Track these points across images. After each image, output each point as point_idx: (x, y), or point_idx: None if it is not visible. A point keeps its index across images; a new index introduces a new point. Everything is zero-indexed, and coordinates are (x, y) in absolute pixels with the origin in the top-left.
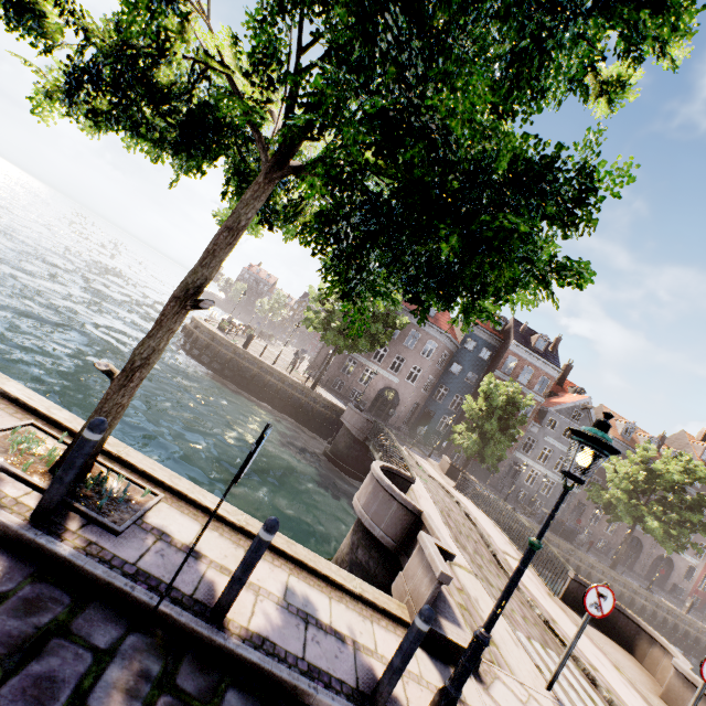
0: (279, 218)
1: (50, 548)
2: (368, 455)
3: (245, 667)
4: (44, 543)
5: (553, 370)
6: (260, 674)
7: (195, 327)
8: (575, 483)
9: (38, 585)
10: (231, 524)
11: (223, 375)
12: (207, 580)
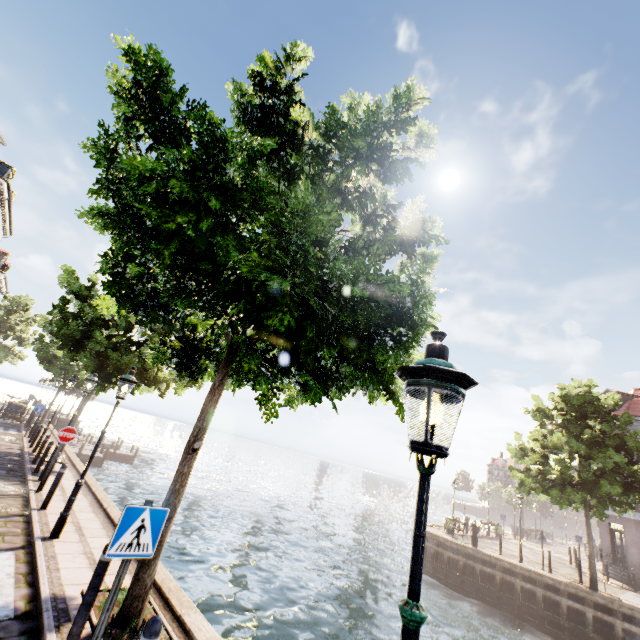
0: (233, 369)
1: None
2: None
3: None
4: None
5: None
6: None
7: None
8: (436, 458)
9: None
10: None
11: (465, 591)
12: None
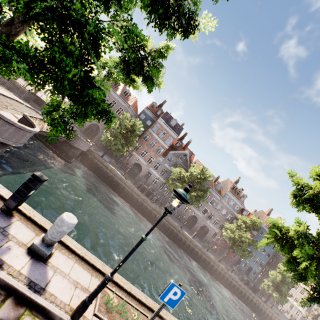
0: None
1: None
2: None
3: None
4: None
5: (175, 135)
6: None
7: None
8: None
9: None
10: None
11: None
12: None
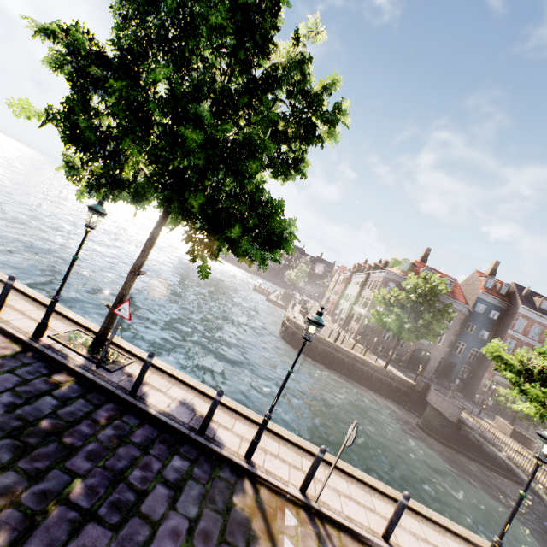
0: None
1: None
2: (461, 432)
3: None
4: None
5: None
6: None
7: (297, 328)
8: None
9: None
10: None
11: (323, 363)
12: None
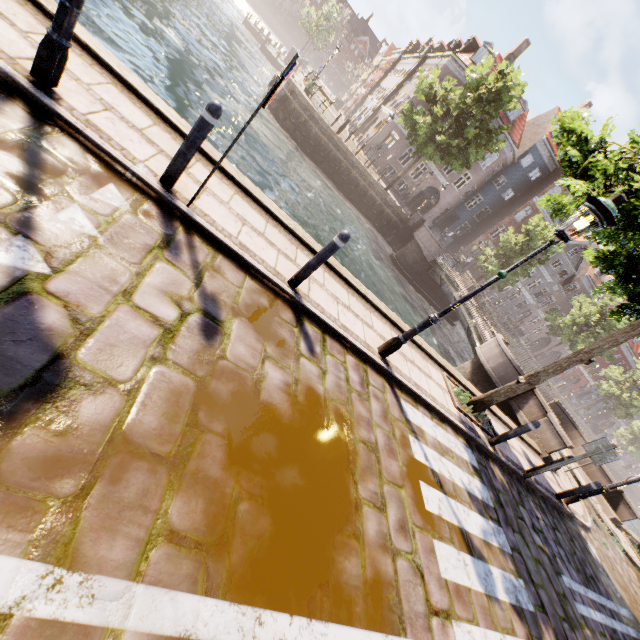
0: None
1: (501, 459)
2: (429, 272)
3: (536, 491)
4: (500, 458)
5: None
6: (540, 493)
7: (290, 92)
8: None
9: (505, 474)
10: (497, 416)
11: (313, 159)
12: (516, 456)
